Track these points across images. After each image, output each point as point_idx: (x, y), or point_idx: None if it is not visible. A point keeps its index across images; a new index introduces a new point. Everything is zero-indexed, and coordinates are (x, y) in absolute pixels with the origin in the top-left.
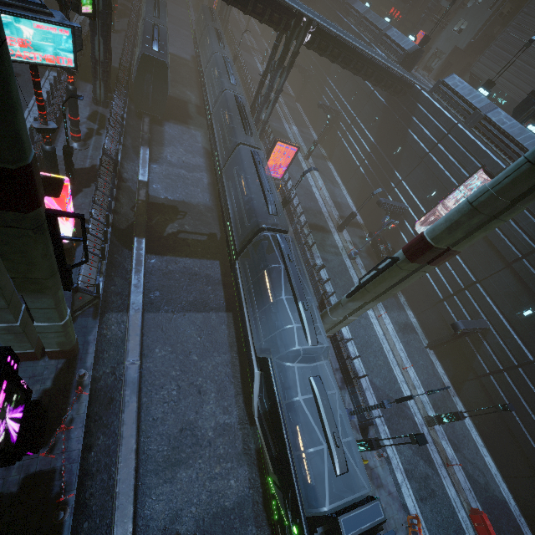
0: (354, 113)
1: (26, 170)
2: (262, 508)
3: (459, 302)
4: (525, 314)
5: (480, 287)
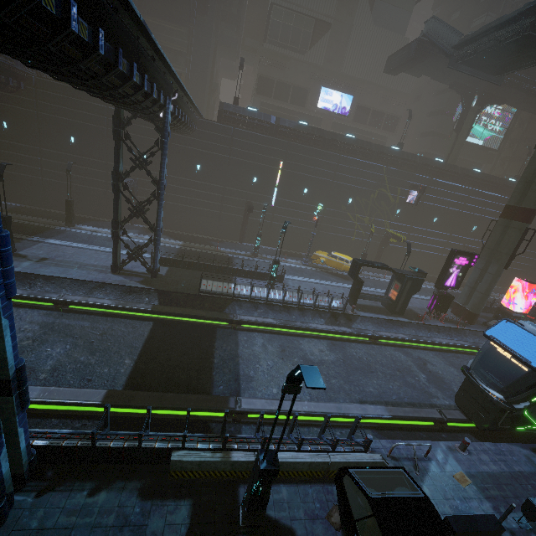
0: None
1: (532, 210)
2: None
3: None
4: None
5: None
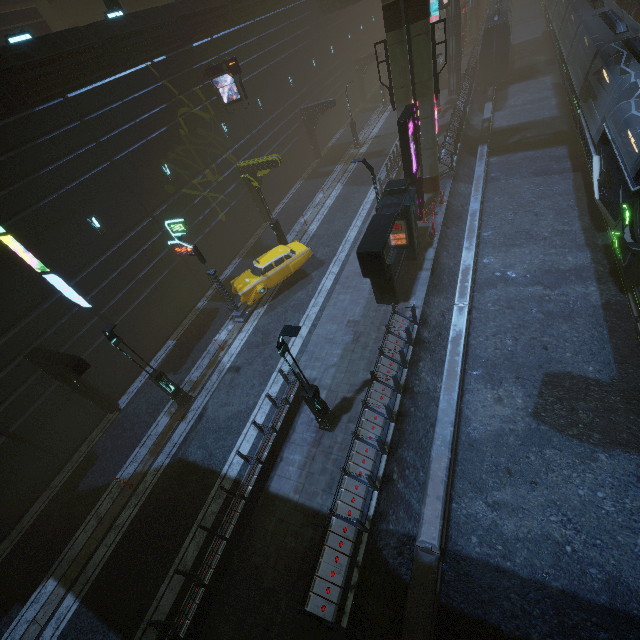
0: None
1: None
2: (607, 275)
3: None
4: None
5: None
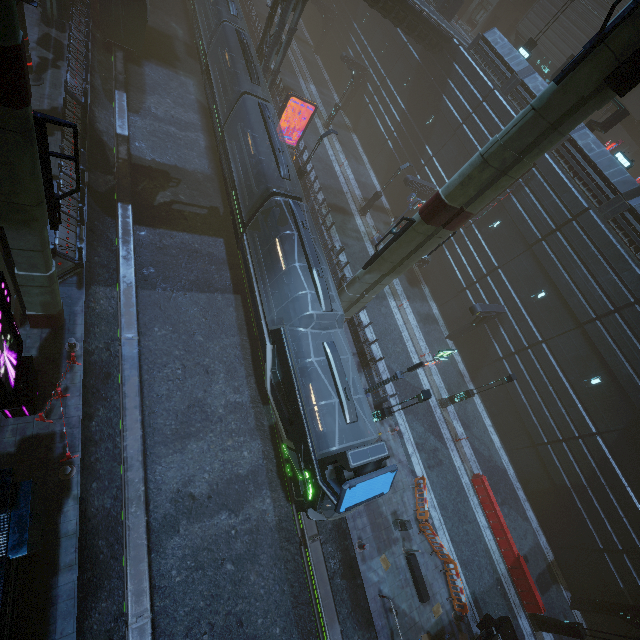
0: (383, 71)
1: (16, 53)
2: (276, 476)
3: (481, 289)
4: (539, 297)
5: (501, 272)
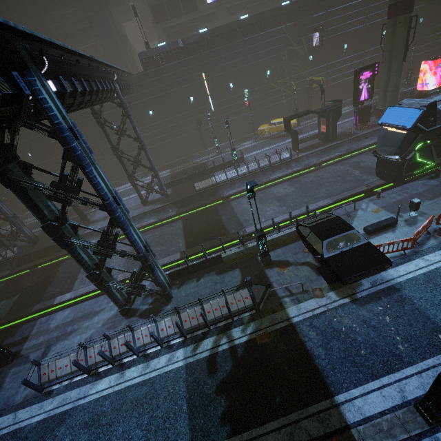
0: None
1: None
2: None
3: None
4: None
5: None
